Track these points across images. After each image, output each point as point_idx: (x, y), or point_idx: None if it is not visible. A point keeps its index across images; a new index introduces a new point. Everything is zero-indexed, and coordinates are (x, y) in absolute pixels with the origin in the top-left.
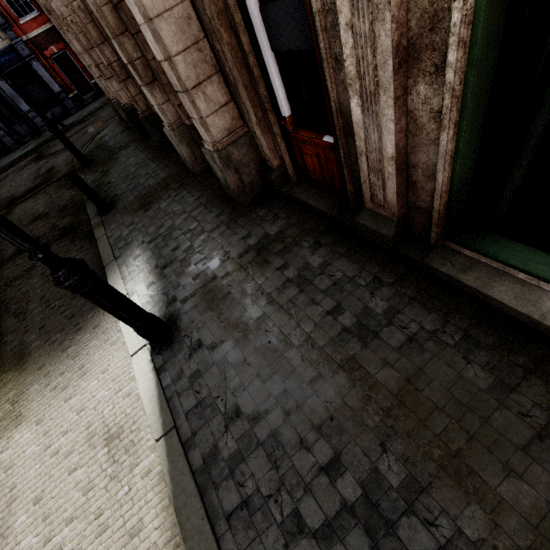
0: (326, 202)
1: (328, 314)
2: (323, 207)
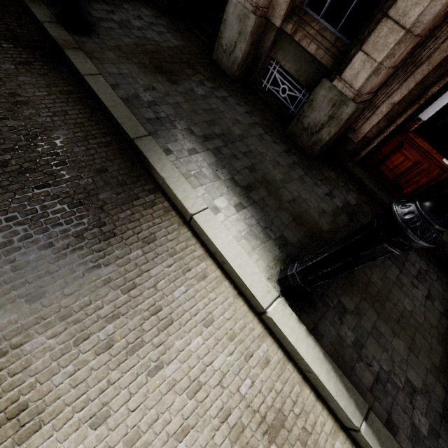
0: (386, 195)
1: (427, 298)
2: (386, 199)
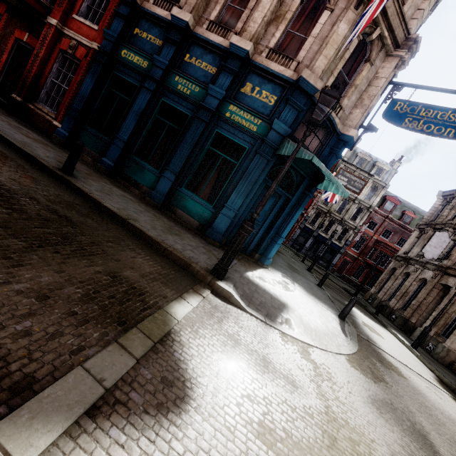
0: None
1: None
2: None
